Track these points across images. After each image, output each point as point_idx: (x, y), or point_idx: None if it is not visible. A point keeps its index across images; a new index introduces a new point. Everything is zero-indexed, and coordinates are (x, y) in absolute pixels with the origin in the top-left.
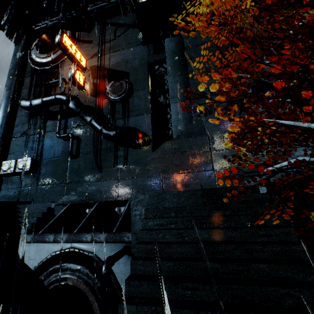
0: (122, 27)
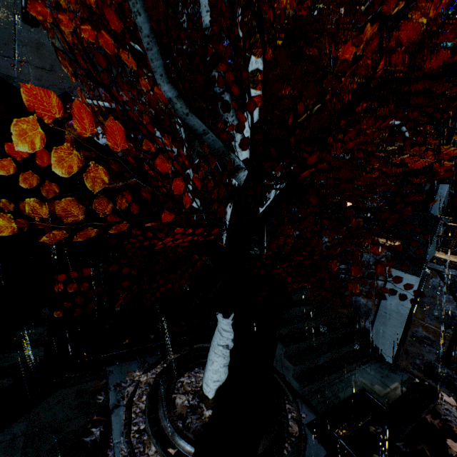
0: None
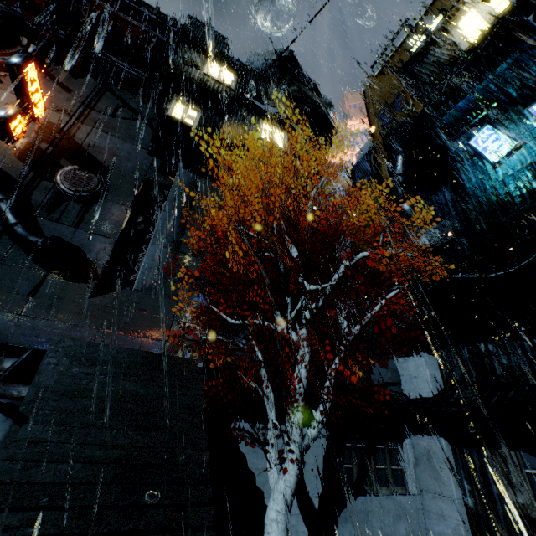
0: (131, 111)
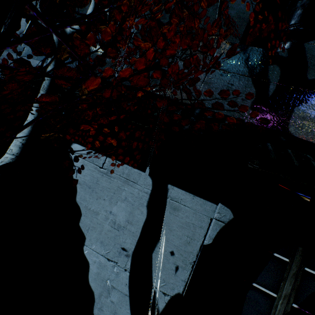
0: None
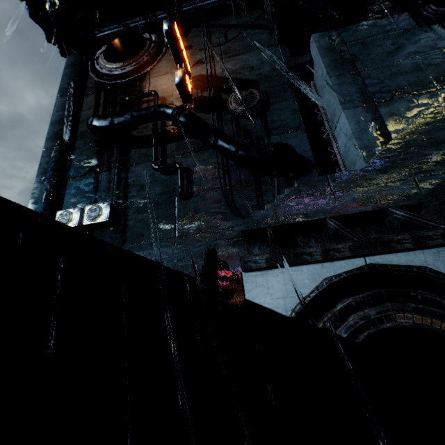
0: (235, 28)
